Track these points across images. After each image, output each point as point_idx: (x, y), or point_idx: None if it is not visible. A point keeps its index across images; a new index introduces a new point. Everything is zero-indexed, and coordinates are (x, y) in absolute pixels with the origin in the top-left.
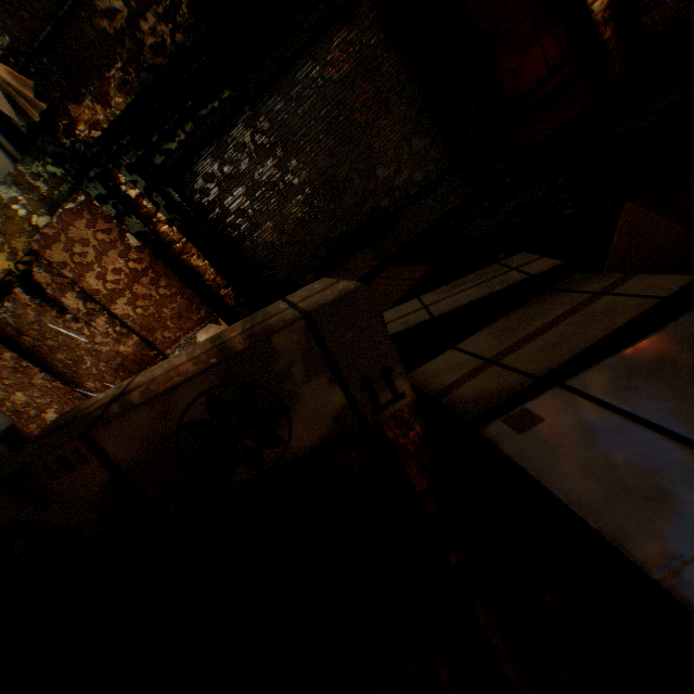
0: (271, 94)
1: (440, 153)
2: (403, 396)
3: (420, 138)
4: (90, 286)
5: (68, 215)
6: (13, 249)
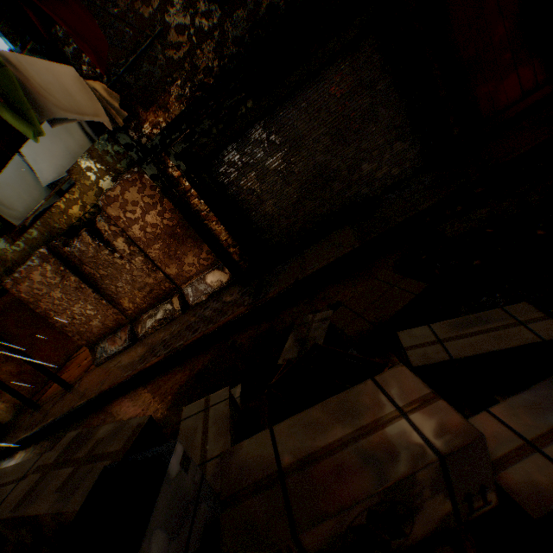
0: (286, 105)
1: (416, 154)
2: (489, 501)
3: (401, 142)
4: (134, 235)
5: (125, 183)
6: (83, 203)
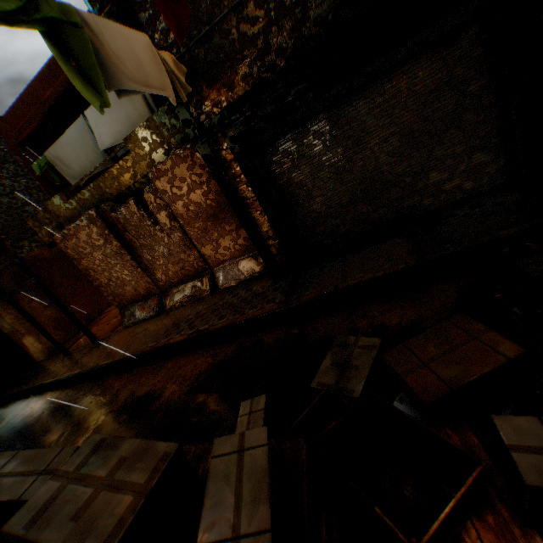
0: (358, 97)
1: (497, 169)
2: None
3: (482, 153)
4: (176, 210)
5: (176, 158)
6: (134, 172)
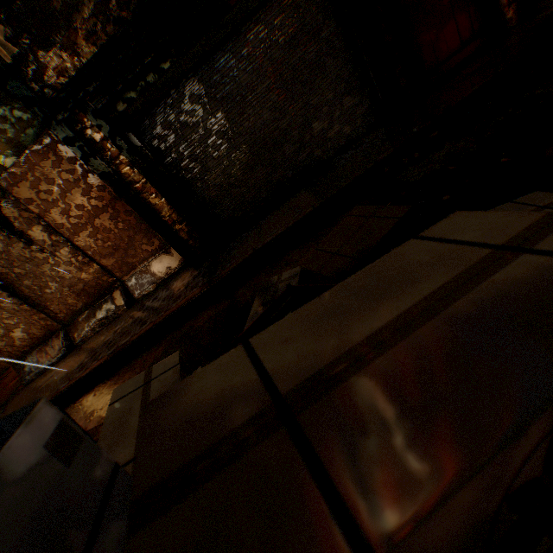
0: (224, 52)
1: (366, 111)
2: None
3: (350, 97)
4: (55, 221)
5: (35, 156)
6: None
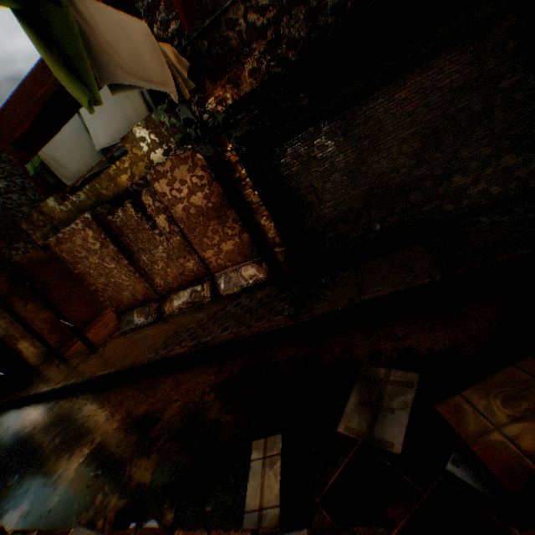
0: (376, 93)
1: (528, 173)
2: None
3: (511, 155)
4: (176, 214)
5: (176, 159)
6: (131, 173)
